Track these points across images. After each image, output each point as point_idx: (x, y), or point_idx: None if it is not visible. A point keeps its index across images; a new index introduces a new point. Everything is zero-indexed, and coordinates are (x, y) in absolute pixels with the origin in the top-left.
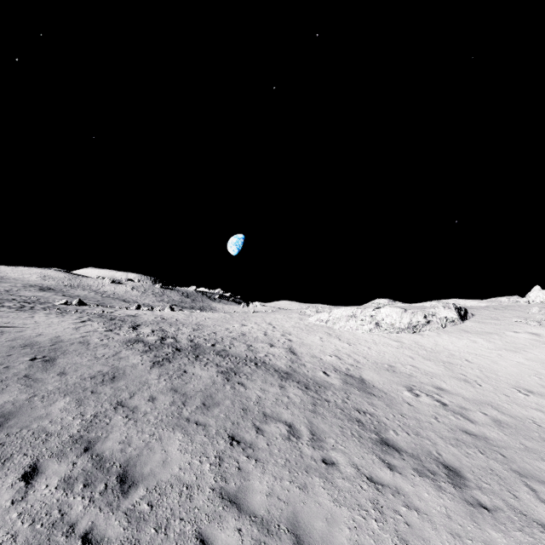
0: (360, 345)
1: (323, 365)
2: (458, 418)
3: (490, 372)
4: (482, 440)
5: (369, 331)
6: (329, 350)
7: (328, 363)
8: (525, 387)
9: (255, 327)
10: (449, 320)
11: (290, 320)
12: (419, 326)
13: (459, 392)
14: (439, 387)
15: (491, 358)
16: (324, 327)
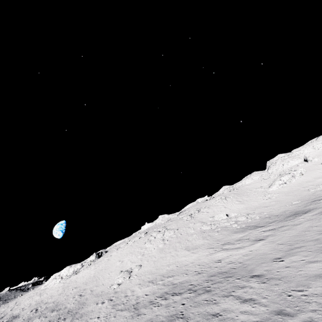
0: (45, 294)
1: (8, 317)
2: (33, 314)
3: (75, 284)
4: (30, 319)
5: (59, 282)
6: (25, 305)
7: (13, 314)
8: (77, 286)
9: (3, 310)
10: (92, 261)
11: (32, 293)
12: (78, 270)
13: (51, 301)
14: (46, 302)
15: (85, 276)
16: (44, 289)
